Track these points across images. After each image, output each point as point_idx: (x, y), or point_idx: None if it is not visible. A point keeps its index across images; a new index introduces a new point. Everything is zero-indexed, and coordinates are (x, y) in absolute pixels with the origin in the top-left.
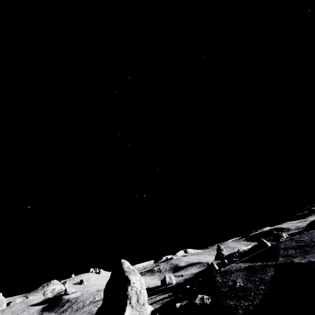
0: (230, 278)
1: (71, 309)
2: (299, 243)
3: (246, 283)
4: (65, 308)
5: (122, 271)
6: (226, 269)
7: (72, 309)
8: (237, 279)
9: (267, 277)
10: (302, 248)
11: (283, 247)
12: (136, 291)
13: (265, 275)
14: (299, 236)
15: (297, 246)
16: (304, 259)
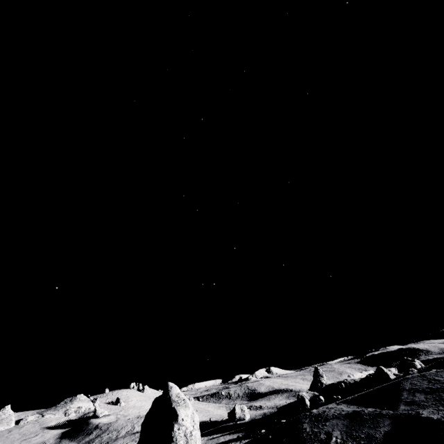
0: (324, 428)
1: (100, 440)
2: (434, 385)
3: (346, 439)
4: (91, 438)
5: (169, 400)
6: (319, 413)
7: (101, 440)
8: (333, 432)
9: (378, 434)
10: (437, 394)
11: (409, 388)
12: (185, 431)
13: (375, 431)
14: (434, 373)
15: (430, 389)
16: (437, 413)
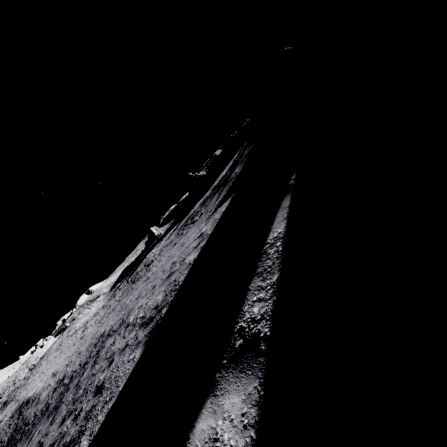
0: None
1: None
2: None
3: None
4: None
5: None
6: None
7: (1, 403)
8: None
9: None
10: None
11: None
12: None
13: None
14: None
15: None
16: None
